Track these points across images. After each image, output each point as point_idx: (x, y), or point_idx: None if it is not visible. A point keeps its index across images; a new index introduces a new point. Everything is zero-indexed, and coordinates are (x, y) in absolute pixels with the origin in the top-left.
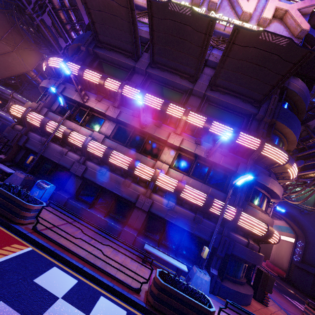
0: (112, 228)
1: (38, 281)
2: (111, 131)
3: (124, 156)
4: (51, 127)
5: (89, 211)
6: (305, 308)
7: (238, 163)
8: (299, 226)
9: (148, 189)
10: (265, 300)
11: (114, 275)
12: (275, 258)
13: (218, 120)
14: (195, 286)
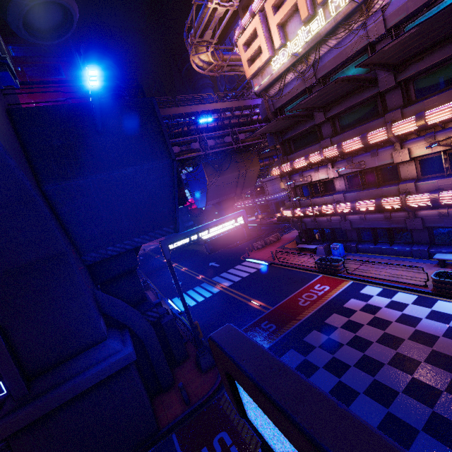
0: (402, 251)
1: (362, 292)
2: (344, 185)
3: (366, 202)
4: (310, 212)
5: (376, 247)
6: None
7: None
8: None
9: (409, 212)
10: None
11: (405, 282)
12: None
13: (437, 97)
14: None
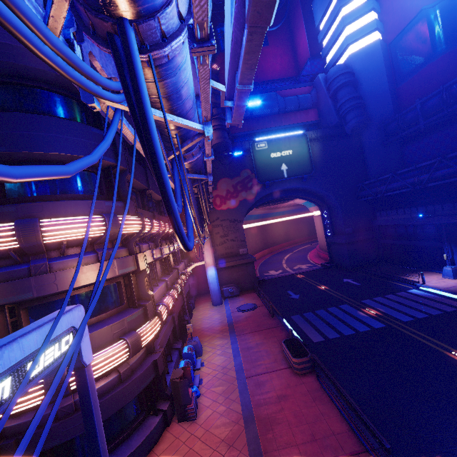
0: None
1: None
2: None
3: None
4: None
5: None
6: (283, 347)
7: None
8: (313, 195)
9: None
10: (189, 414)
11: None
12: (319, 241)
13: None
14: None
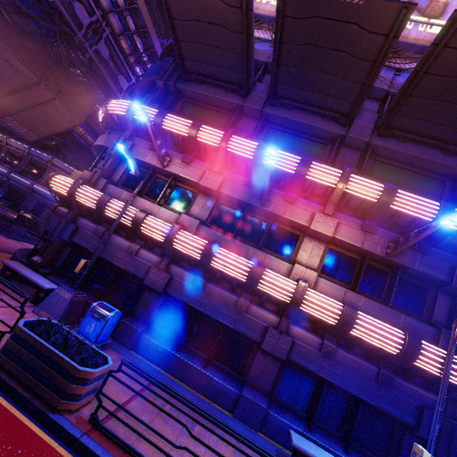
0: (221, 390)
1: None
2: (208, 212)
3: (238, 258)
4: (114, 210)
5: (178, 356)
6: None
7: (452, 266)
8: None
9: (284, 318)
10: None
11: None
12: None
13: (399, 188)
14: None
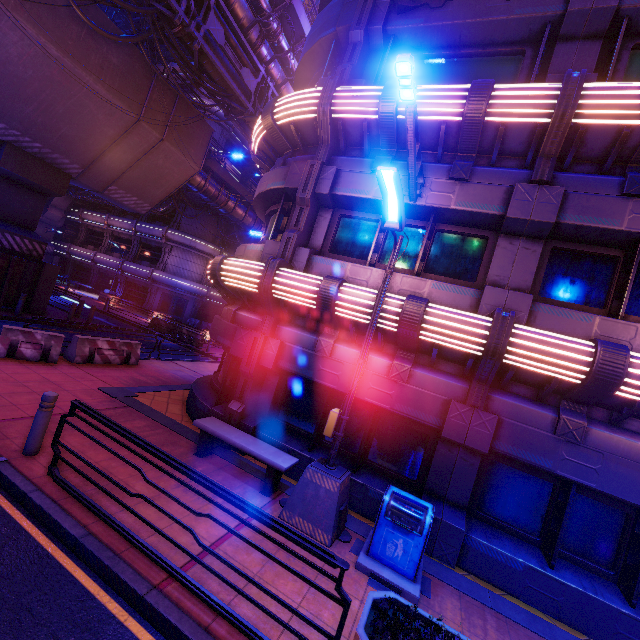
0: None
1: None
2: (533, 273)
3: None
4: (354, 305)
5: (565, 583)
6: None
7: None
8: None
9: None
10: None
11: None
12: None
13: None
14: None
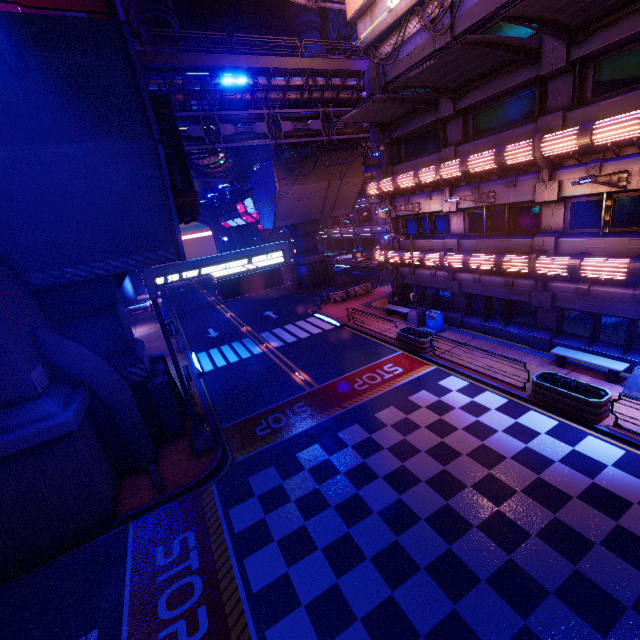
0: (518, 336)
1: (441, 383)
2: (462, 226)
3: (484, 257)
4: (409, 260)
5: (486, 325)
6: None
7: None
8: None
9: (537, 282)
10: None
11: (500, 379)
12: None
13: (622, 98)
14: (634, 386)
